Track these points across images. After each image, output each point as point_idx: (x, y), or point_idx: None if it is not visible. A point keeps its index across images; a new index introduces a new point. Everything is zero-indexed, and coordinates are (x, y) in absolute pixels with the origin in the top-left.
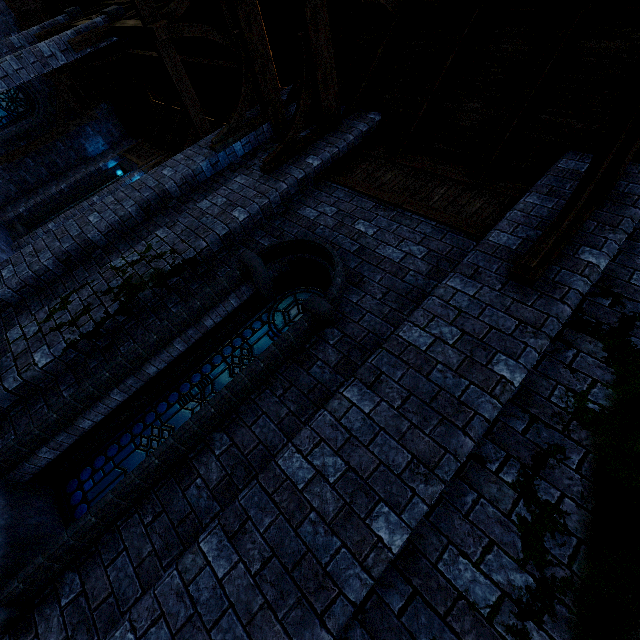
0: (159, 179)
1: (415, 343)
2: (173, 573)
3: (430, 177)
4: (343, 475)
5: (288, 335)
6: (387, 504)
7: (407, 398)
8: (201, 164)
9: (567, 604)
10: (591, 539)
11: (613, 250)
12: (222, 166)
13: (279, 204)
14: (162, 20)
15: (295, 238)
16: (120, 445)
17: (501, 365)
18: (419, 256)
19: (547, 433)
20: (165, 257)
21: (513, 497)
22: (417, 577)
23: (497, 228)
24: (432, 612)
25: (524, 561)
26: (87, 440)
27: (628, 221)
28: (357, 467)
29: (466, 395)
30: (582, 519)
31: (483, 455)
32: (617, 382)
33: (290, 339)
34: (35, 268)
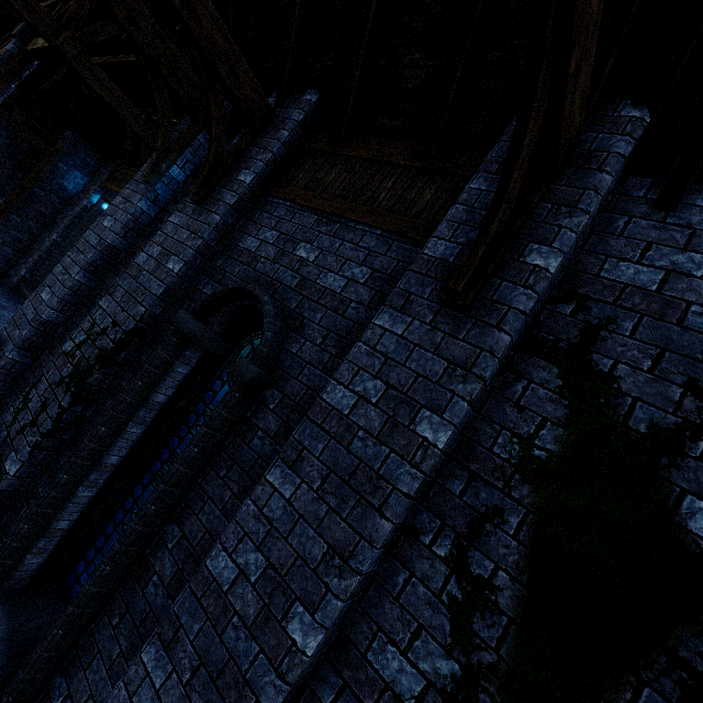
0: (100, 234)
1: (338, 406)
2: (120, 685)
3: (377, 167)
4: (263, 573)
5: (218, 412)
6: (302, 603)
7: (327, 477)
8: (139, 205)
9: (491, 692)
10: (522, 617)
11: (568, 242)
12: (165, 199)
13: (218, 239)
14: (66, 31)
15: (226, 287)
16: (106, 535)
17: (424, 424)
18: (362, 281)
19: (486, 493)
20: (108, 332)
21: (445, 574)
22: (347, 669)
23: (434, 234)
24: None
25: (451, 646)
26: (74, 536)
27: (590, 195)
28: (276, 563)
29: (385, 467)
30: (515, 595)
31: (417, 526)
32: (570, 418)
33: (222, 415)
34: (1, 364)
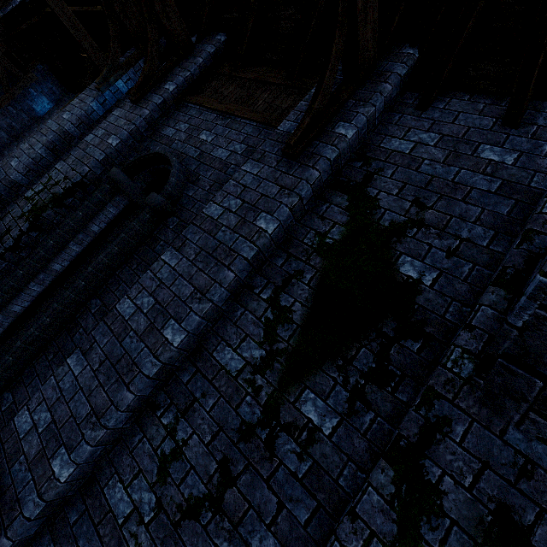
0: (60, 123)
1: (211, 215)
2: (51, 378)
3: (259, 85)
4: (152, 307)
5: (134, 225)
6: (174, 319)
7: (199, 253)
8: (91, 104)
9: (281, 362)
10: (305, 324)
11: (361, 121)
12: (111, 104)
13: (147, 128)
14: None
15: (148, 153)
16: None
17: (262, 220)
18: (240, 152)
19: (296, 264)
20: (60, 184)
21: (265, 307)
22: (200, 362)
23: (285, 118)
24: (205, 379)
25: (263, 343)
26: (24, 321)
27: (377, 95)
28: (161, 301)
29: (235, 244)
30: (303, 313)
31: (253, 285)
32: (349, 222)
33: (136, 228)
34: None
